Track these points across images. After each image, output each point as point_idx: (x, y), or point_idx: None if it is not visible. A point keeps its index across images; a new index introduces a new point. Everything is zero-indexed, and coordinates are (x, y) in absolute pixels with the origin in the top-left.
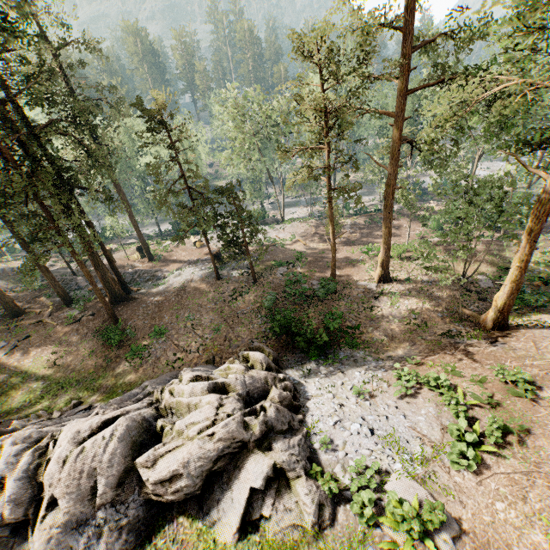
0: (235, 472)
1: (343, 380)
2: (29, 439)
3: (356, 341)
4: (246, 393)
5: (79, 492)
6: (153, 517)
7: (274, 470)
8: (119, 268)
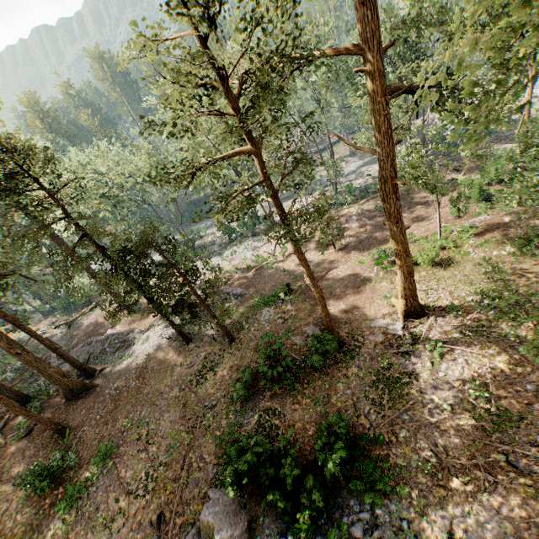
0: None
1: None
2: None
3: (379, 476)
4: None
5: None
6: None
7: None
8: (99, 329)
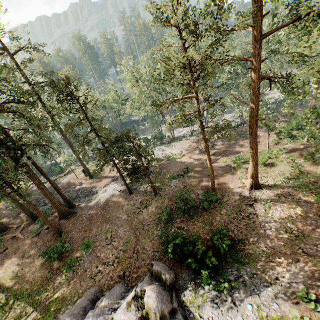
0: None
1: (236, 318)
2: None
3: (241, 256)
4: None
5: None
6: None
7: None
8: (71, 185)
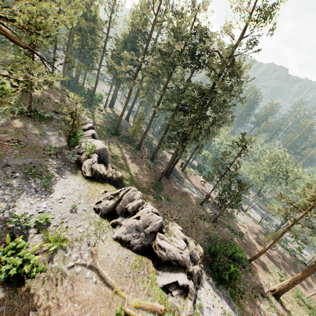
0: (175, 270)
1: (220, 300)
2: (141, 196)
3: (236, 296)
4: (190, 255)
5: (144, 223)
6: (146, 251)
7: (186, 286)
8: None
